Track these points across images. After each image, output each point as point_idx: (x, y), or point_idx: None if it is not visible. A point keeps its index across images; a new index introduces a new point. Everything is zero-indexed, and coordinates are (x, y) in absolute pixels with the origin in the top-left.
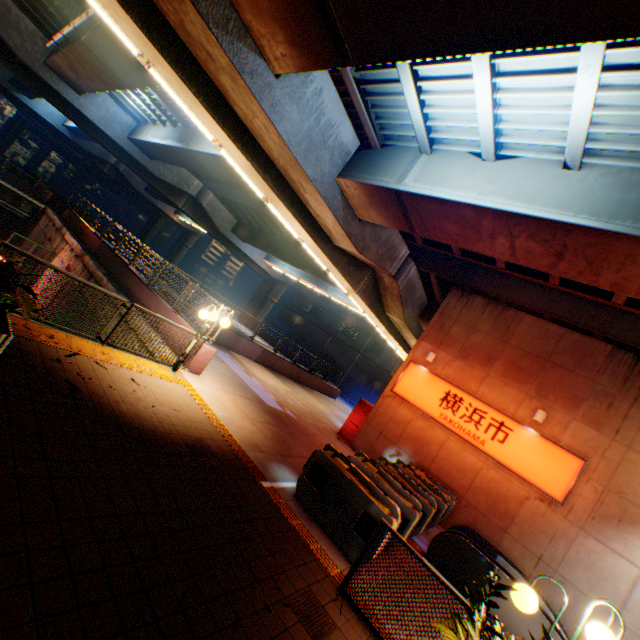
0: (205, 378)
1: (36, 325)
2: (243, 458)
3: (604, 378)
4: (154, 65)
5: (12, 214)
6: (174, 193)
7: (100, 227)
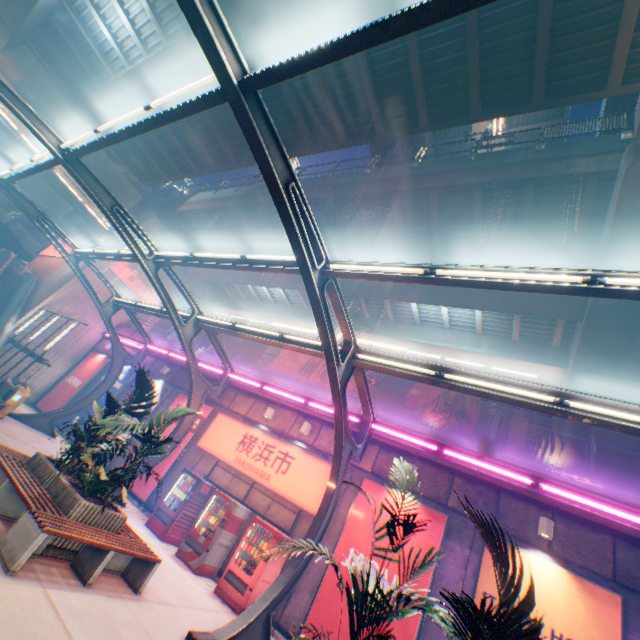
0: None
1: None
2: None
3: None
4: None
5: None
6: None
7: None
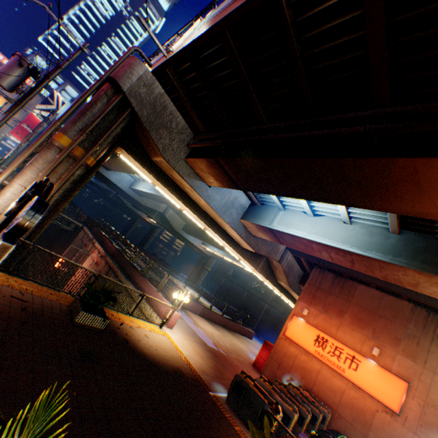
0: (175, 330)
1: (106, 309)
2: (199, 378)
3: (411, 325)
4: (157, 185)
5: (62, 227)
6: (150, 211)
7: (108, 231)
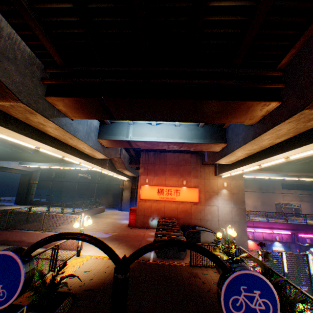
0: (85, 248)
1: None
2: (138, 260)
3: (193, 163)
4: (0, 132)
5: None
6: None
7: None
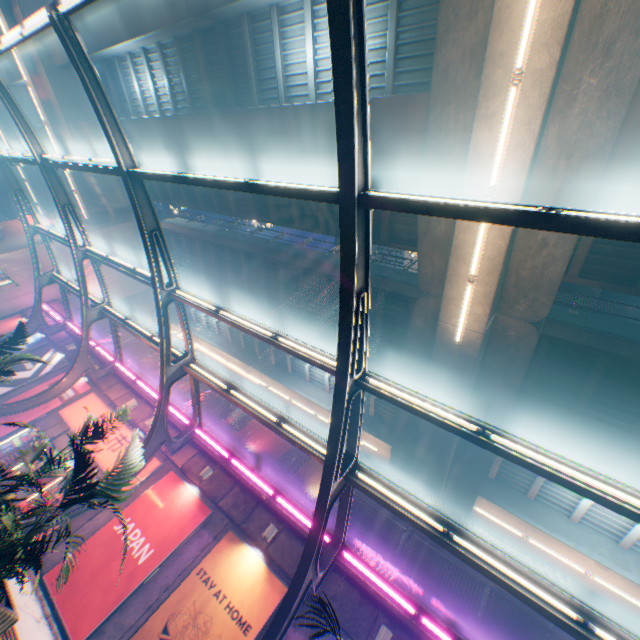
0: None
1: None
2: None
3: None
4: None
5: None
6: None
7: None
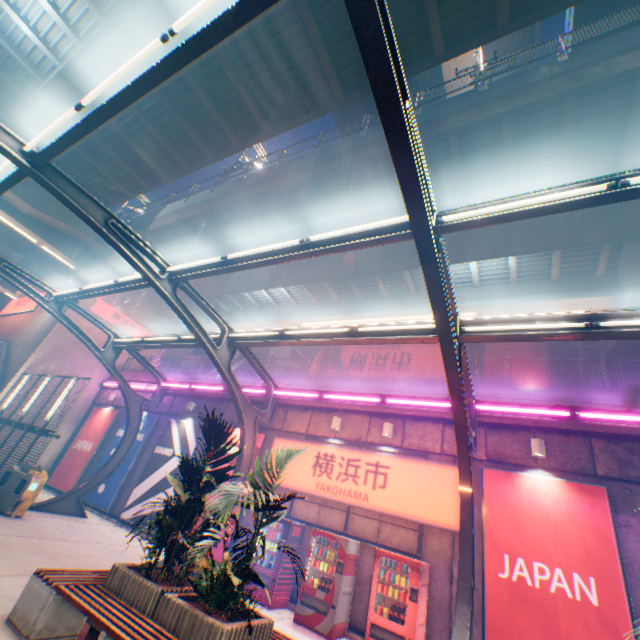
0: None
1: None
2: None
3: None
4: None
5: None
6: None
7: None
